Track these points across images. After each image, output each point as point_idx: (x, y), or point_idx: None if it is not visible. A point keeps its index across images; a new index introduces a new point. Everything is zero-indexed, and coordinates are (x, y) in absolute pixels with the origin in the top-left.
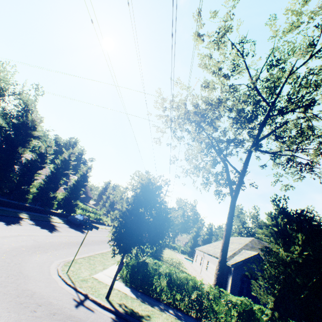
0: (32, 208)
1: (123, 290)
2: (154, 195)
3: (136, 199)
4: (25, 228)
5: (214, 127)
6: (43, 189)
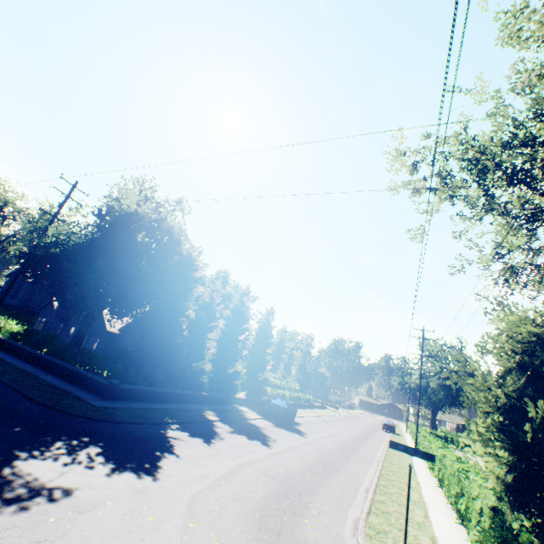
0: (212, 397)
1: None
2: None
3: None
4: (231, 444)
5: None
6: (217, 363)
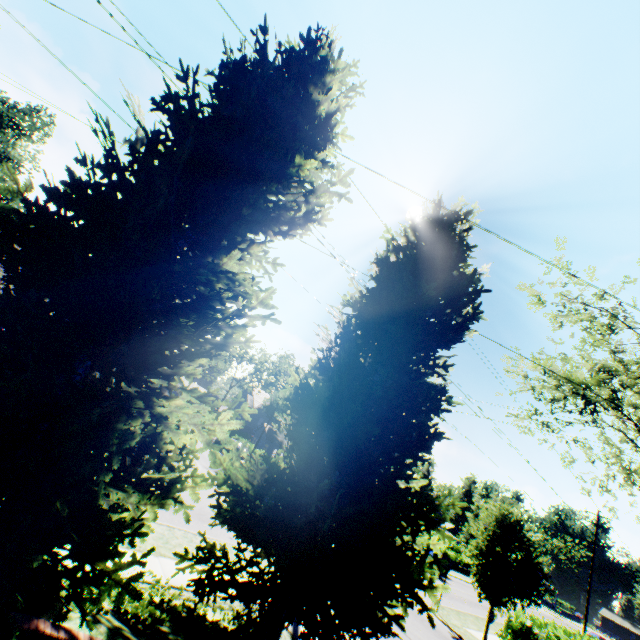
0: None
1: None
2: (515, 532)
3: (491, 535)
4: None
5: (615, 409)
6: None
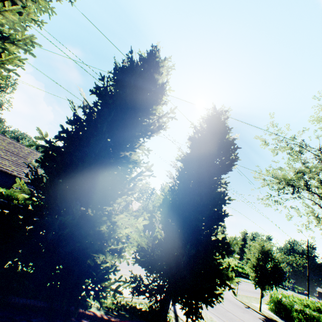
0: None
1: (270, 313)
2: (268, 254)
3: (257, 257)
4: None
5: (307, 190)
6: None
